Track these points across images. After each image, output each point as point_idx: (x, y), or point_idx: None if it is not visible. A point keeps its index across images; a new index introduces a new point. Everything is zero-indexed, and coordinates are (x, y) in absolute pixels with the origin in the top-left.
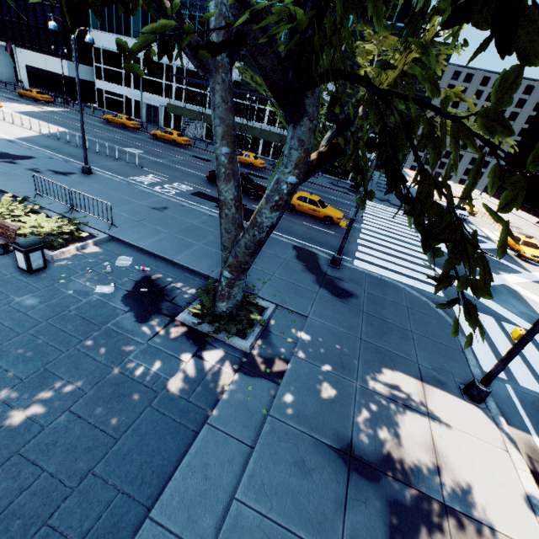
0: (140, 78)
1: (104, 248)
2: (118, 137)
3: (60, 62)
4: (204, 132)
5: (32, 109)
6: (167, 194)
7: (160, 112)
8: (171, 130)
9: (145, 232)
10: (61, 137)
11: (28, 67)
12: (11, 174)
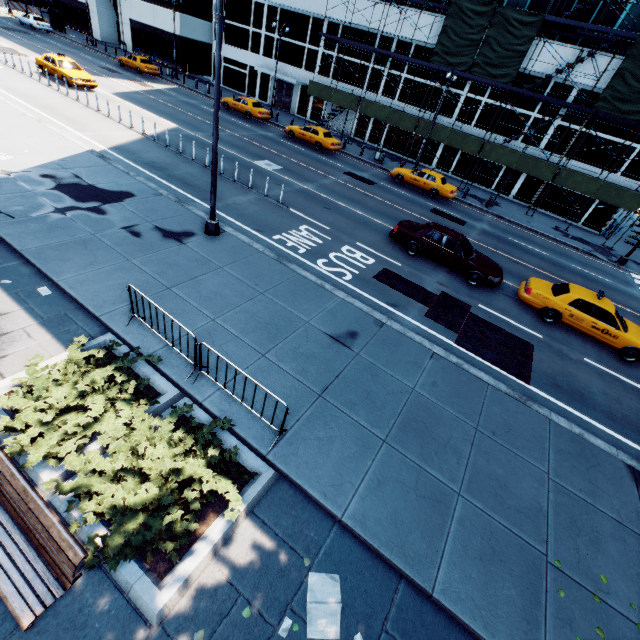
0: (273, 40)
1: (270, 531)
2: (243, 138)
3: (171, 15)
4: (353, 126)
5: (134, 87)
6: (339, 280)
7: (294, 92)
8: (315, 127)
9: (340, 442)
10: (170, 142)
11: (132, 23)
12: (94, 246)
